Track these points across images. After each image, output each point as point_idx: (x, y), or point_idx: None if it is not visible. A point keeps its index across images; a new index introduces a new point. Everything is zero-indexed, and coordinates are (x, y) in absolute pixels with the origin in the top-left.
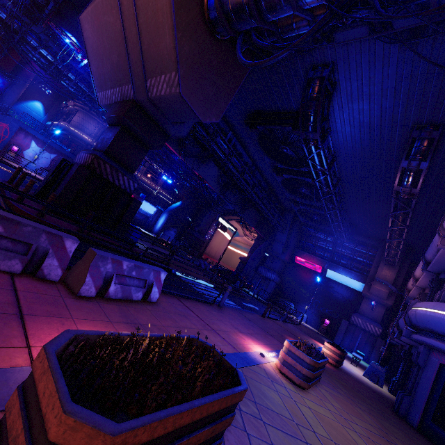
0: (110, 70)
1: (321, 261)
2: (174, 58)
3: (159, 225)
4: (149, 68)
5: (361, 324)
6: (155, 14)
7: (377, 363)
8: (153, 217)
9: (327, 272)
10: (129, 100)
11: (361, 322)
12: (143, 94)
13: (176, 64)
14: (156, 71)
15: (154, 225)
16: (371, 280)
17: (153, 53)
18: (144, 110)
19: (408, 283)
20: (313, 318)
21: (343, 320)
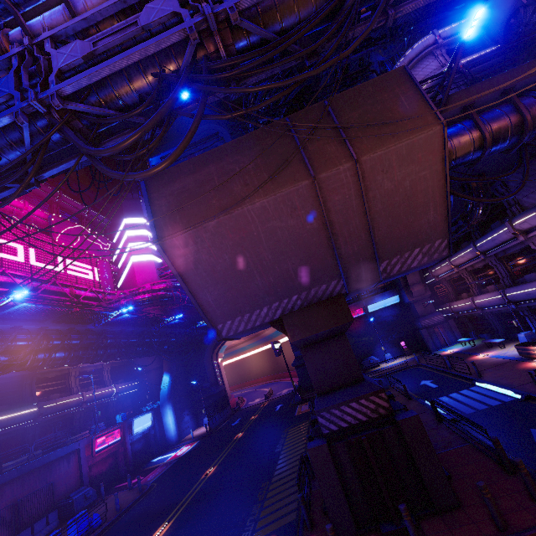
0: (275, 282)
1: (358, 304)
2: (441, 228)
3: (173, 427)
4: (388, 250)
5: (430, 322)
6: (409, 197)
7: (523, 332)
8: (152, 427)
9: (368, 309)
10: (332, 298)
11: (428, 321)
12: (368, 280)
13: (449, 232)
14: (402, 249)
15: (165, 434)
16: (406, 288)
17: (399, 234)
18: (345, 296)
19: (435, 272)
20: (391, 351)
21: (421, 331)
